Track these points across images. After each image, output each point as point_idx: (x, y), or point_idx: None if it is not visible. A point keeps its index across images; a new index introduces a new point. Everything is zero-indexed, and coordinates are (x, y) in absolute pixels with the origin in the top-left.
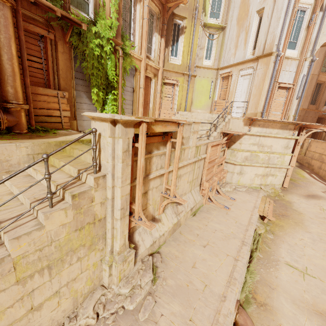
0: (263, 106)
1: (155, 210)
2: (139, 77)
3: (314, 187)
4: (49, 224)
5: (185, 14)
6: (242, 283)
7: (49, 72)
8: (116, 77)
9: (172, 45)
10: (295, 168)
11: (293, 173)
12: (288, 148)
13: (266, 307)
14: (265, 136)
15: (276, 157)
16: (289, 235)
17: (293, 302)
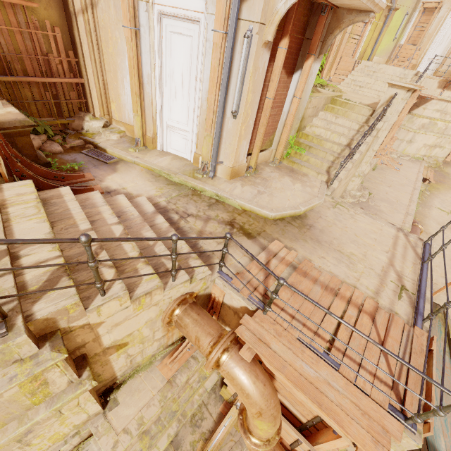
0: None
1: None
2: None
3: None
4: (369, 143)
5: None
6: None
7: None
8: None
9: None
10: None
11: None
12: None
13: (421, 223)
14: None
15: None
16: (442, 194)
17: (438, 223)
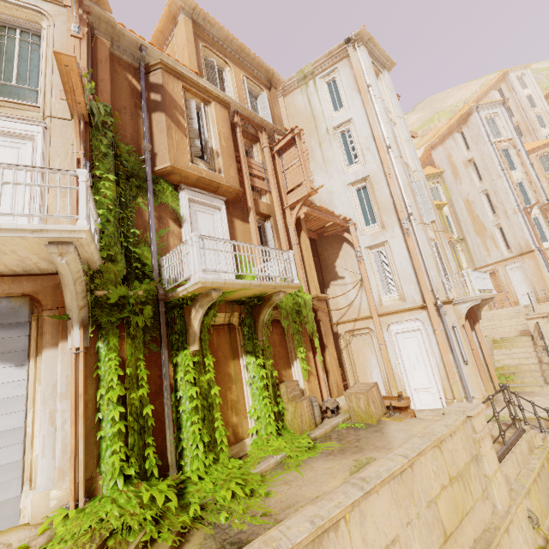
0: None
1: None
2: None
3: None
4: None
5: None
6: None
7: None
8: None
9: None
10: None
11: None
12: None
13: None
14: None
15: None
16: None
17: None
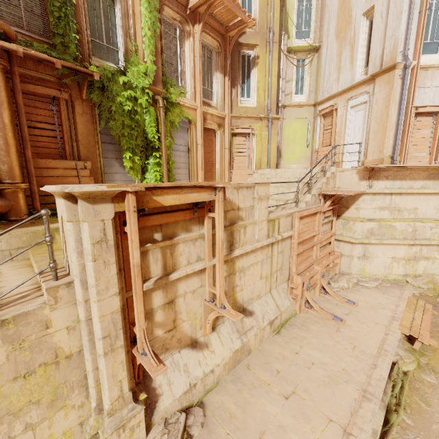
0: (393, 147)
1: (195, 329)
2: (195, 131)
3: None
4: None
5: (255, 40)
6: None
7: (64, 139)
8: (157, 134)
9: (242, 83)
10: None
11: None
12: None
13: None
14: (401, 193)
15: (429, 226)
16: None
17: None
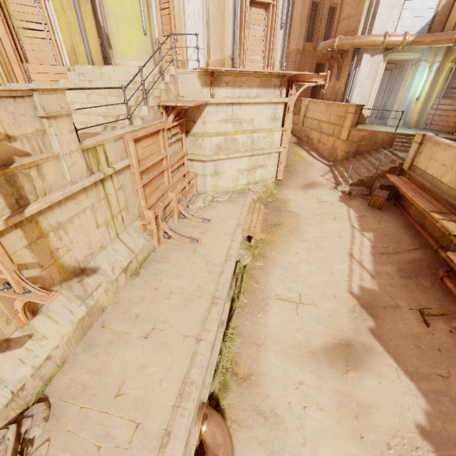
0: (233, 45)
1: None
2: None
3: (313, 171)
4: None
5: None
6: (213, 368)
7: None
8: None
9: None
10: (292, 146)
11: (290, 156)
12: (276, 121)
13: (251, 380)
14: (241, 103)
15: (262, 137)
16: (282, 252)
17: (284, 353)
